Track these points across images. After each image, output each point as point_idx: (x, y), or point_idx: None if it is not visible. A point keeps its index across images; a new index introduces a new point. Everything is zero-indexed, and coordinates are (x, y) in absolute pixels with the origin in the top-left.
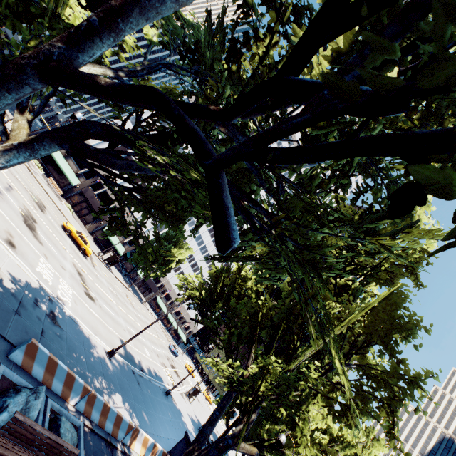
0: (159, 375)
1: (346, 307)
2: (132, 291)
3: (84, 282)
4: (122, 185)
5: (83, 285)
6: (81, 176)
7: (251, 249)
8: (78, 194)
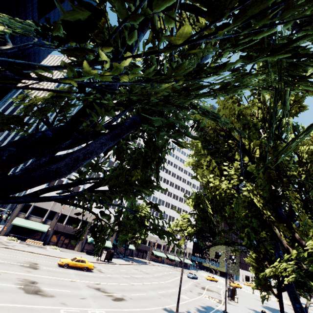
0: (206, 306)
1: (311, 140)
2: (136, 263)
3: (105, 292)
4: (82, 191)
5: (106, 296)
6: (46, 221)
7: (200, 165)
8: (53, 234)
